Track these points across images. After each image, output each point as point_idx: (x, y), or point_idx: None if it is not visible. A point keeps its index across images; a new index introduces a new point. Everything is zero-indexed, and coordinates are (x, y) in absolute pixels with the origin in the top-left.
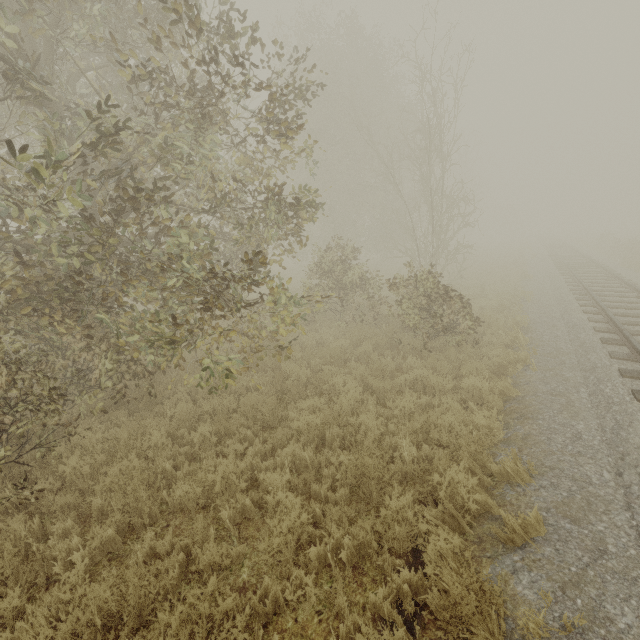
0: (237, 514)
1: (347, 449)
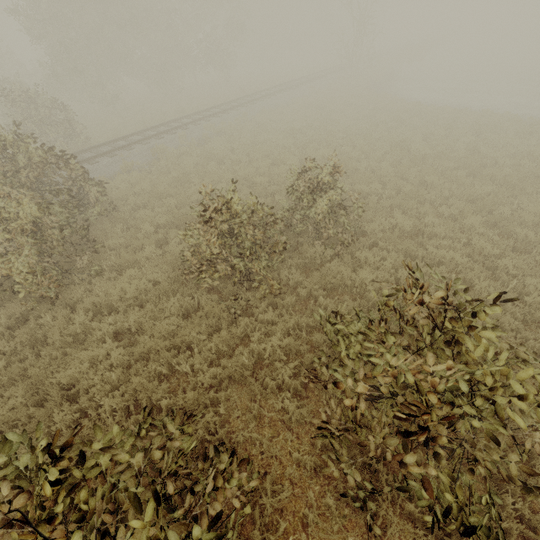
0: None
1: None
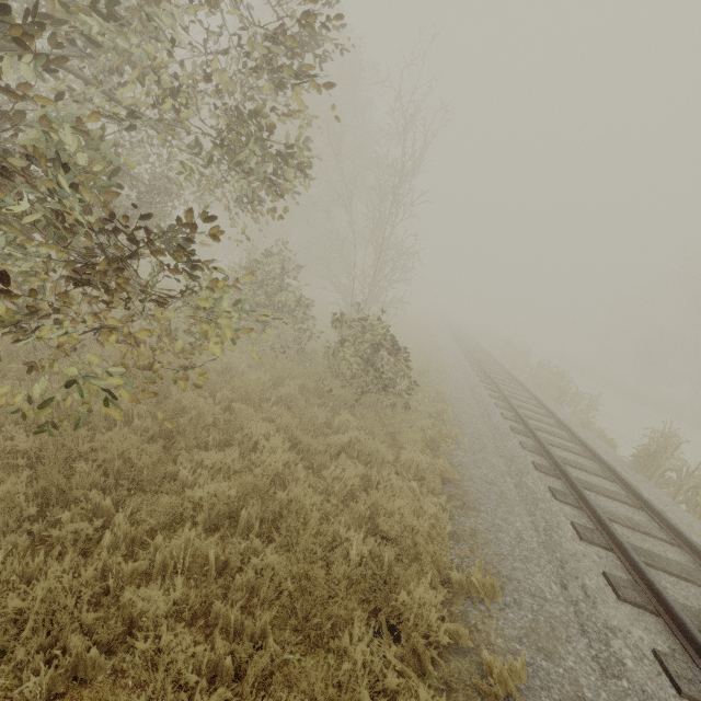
0: (60, 677)
1: (265, 536)
